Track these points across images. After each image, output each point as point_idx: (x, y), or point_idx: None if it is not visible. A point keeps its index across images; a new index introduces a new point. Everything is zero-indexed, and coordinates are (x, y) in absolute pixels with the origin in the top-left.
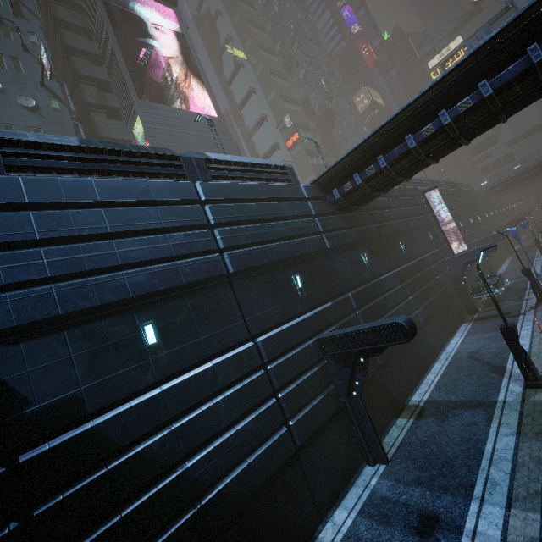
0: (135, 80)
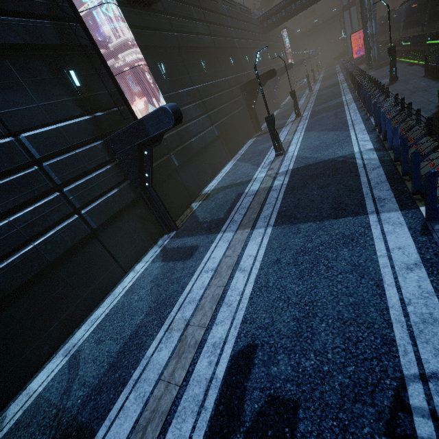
0: None
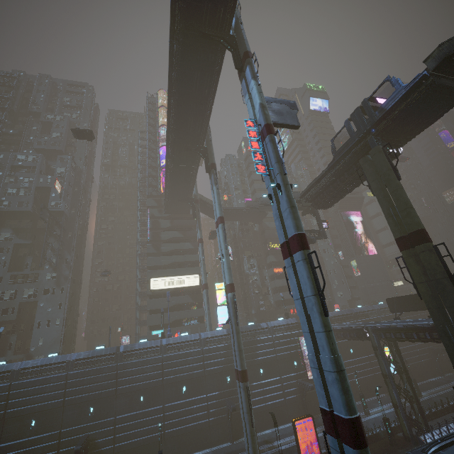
0: None
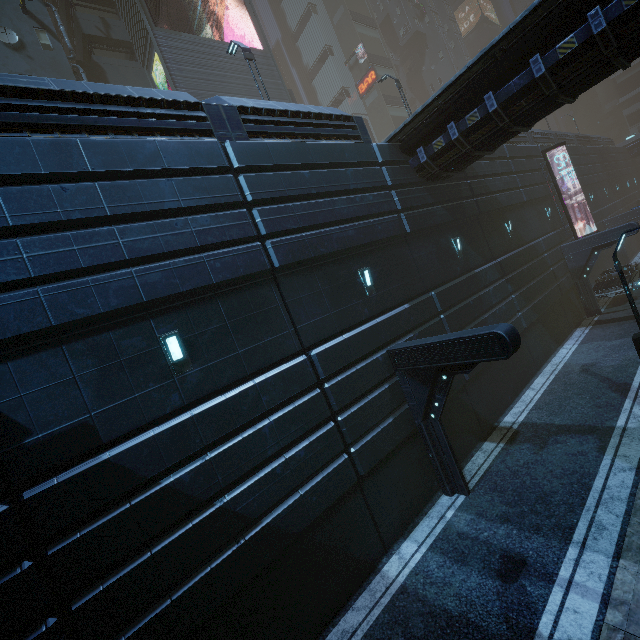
0: (152, 1)
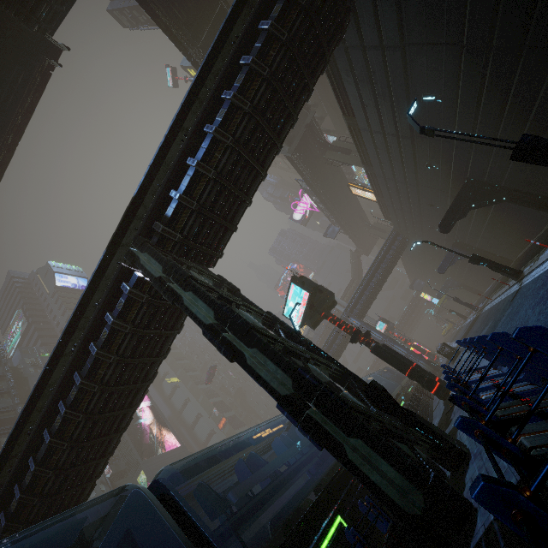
0: None
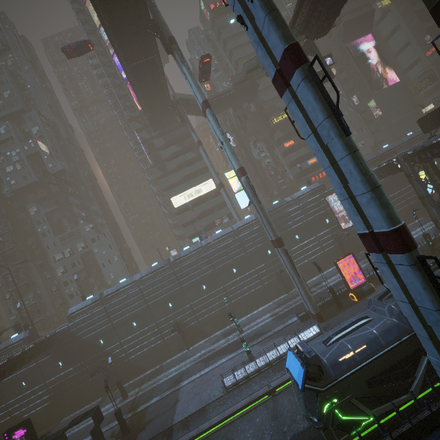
0: None
